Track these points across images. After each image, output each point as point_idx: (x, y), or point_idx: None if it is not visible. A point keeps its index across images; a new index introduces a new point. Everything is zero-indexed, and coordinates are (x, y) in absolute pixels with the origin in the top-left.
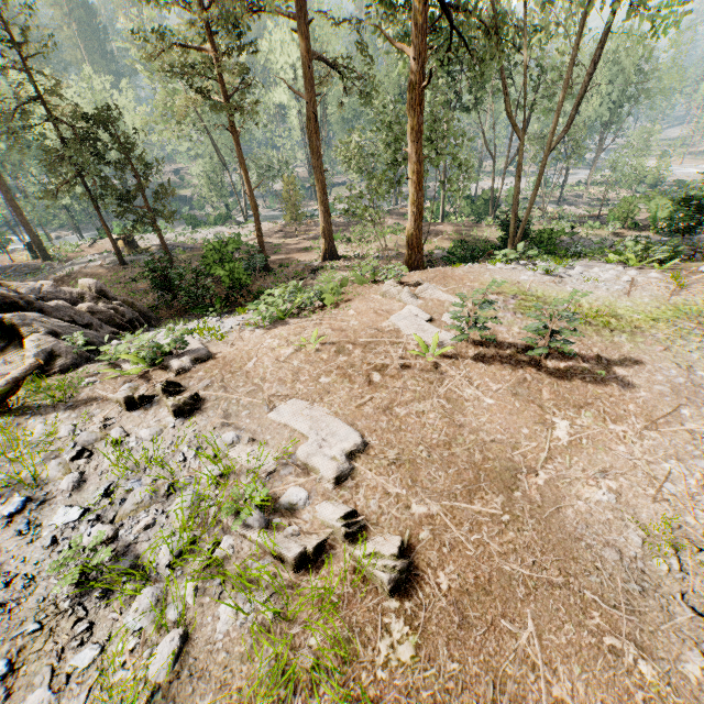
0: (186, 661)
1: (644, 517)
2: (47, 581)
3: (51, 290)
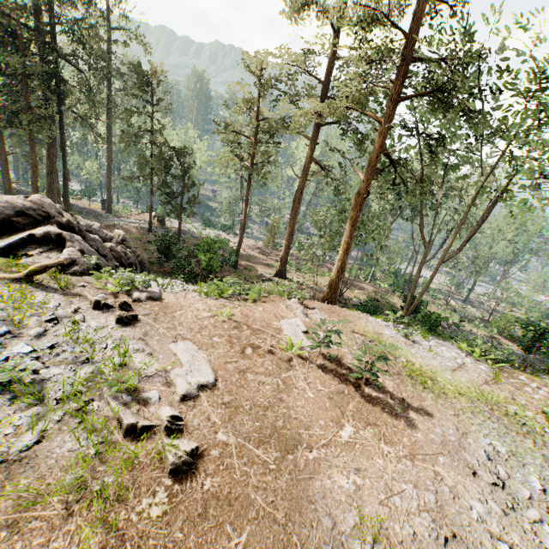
0: (31, 455)
1: (366, 510)
2: None
3: (96, 229)
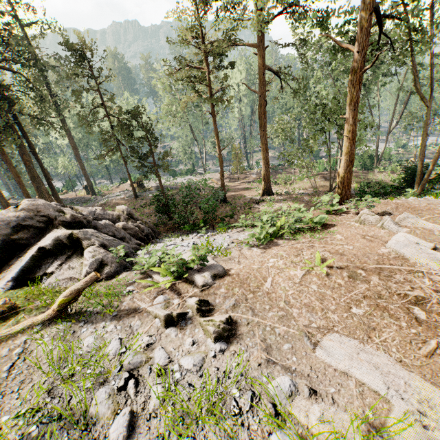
0: None
1: None
2: None
3: (100, 213)
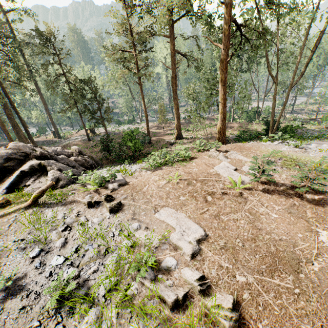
0: None
1: None
2: (45, 296)
3: (60, 151)
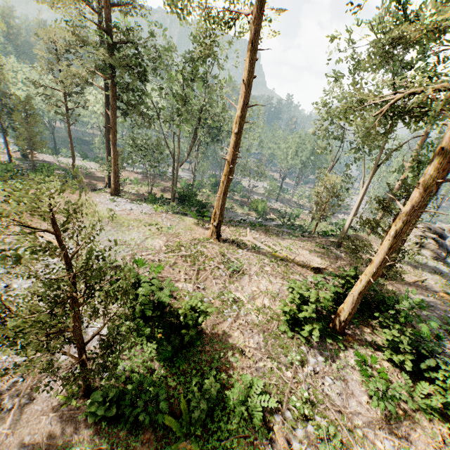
0: None
1: None
2: None
3: None
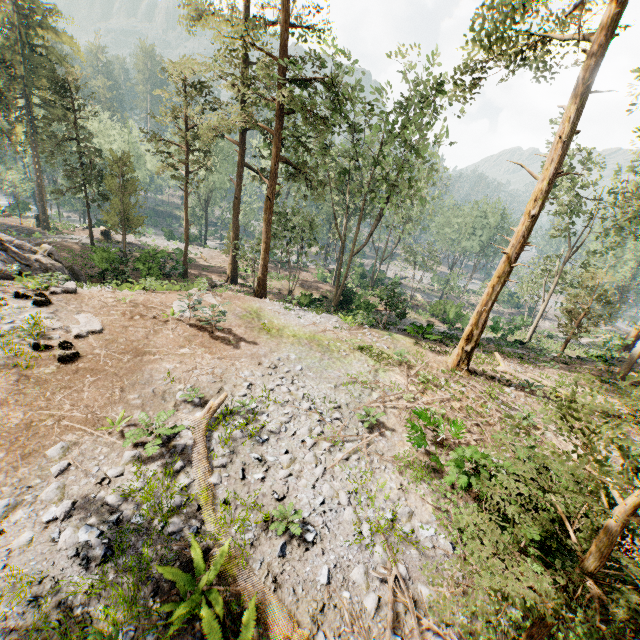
0: None
1: (175, 374)
2: None
3: (20, 244)
